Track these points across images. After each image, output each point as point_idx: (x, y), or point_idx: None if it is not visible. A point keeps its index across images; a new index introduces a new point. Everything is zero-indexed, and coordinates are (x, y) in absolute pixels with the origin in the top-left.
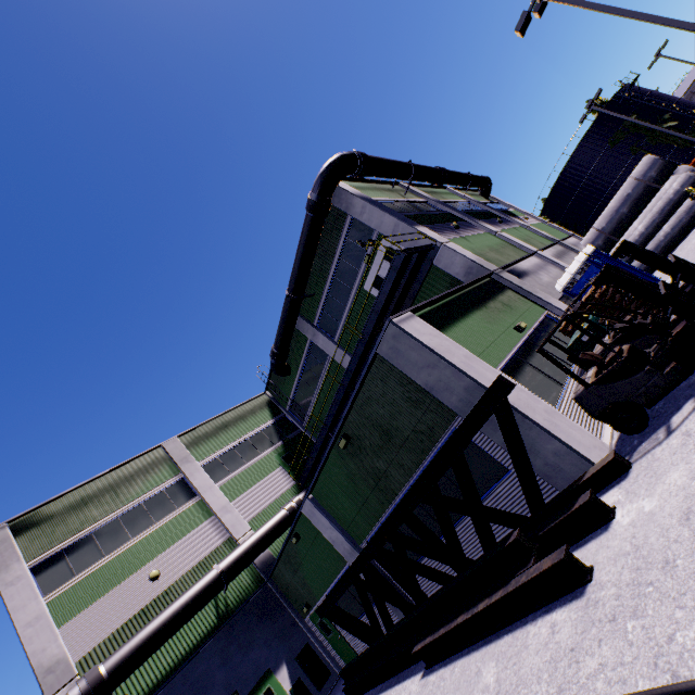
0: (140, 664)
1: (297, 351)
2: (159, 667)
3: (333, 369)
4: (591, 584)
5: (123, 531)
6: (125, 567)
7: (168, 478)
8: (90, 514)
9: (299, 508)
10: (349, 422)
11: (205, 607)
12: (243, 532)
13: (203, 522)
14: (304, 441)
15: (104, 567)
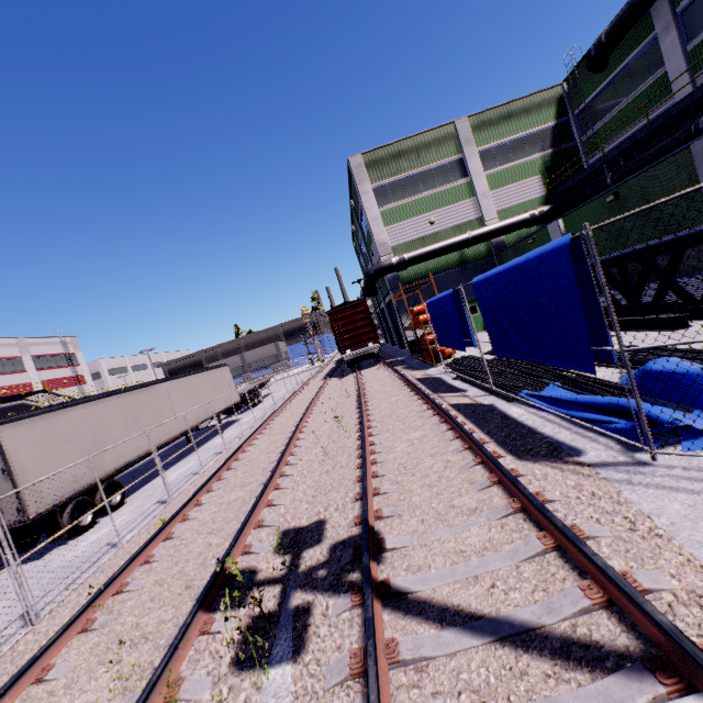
0: (420, 263)
1: (629, 43)
2: (426, 269)
3: (657, 87)
4: (681, 330)
5: (418, 185)
6: (417, 209)
7: (452, 155)
8: (402, 165)
9: (538, 218)
10: (625, 186)
11: (454, 252)
12: (491, 218)
13: (467, 200)
14: (573, 157)
15: (407, 204)
